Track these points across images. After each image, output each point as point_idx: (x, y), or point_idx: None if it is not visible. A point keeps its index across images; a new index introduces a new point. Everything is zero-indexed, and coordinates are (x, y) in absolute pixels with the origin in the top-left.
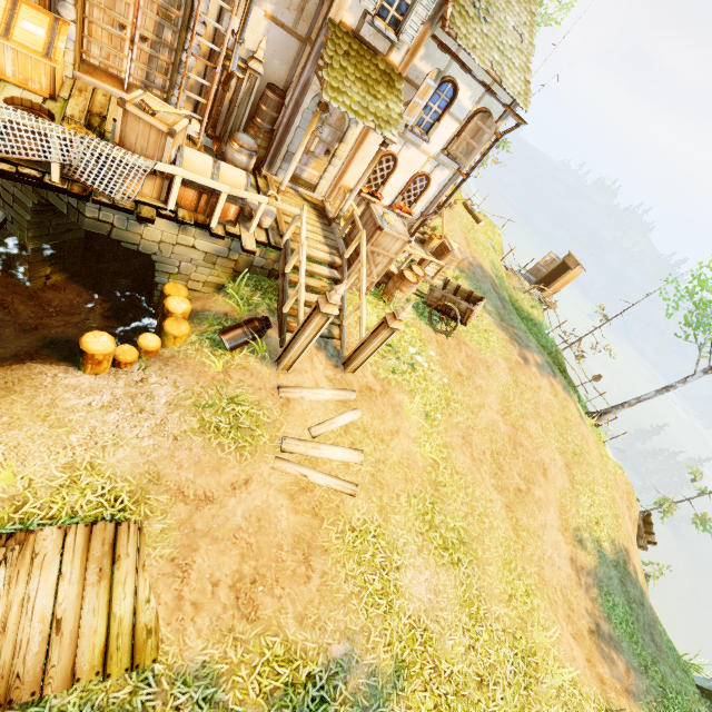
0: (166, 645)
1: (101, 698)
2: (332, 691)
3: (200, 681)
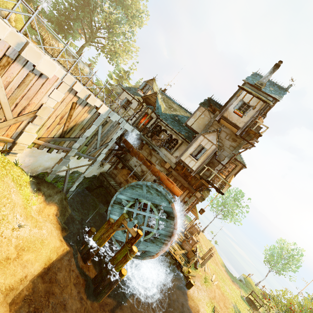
0: None
1: None
2: (236, 310)
3: None
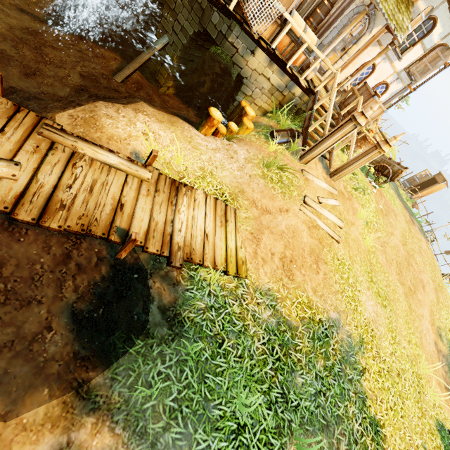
0: (250, 272)
1: (221, 283)
2: (331, 333)
3: (268, 296)
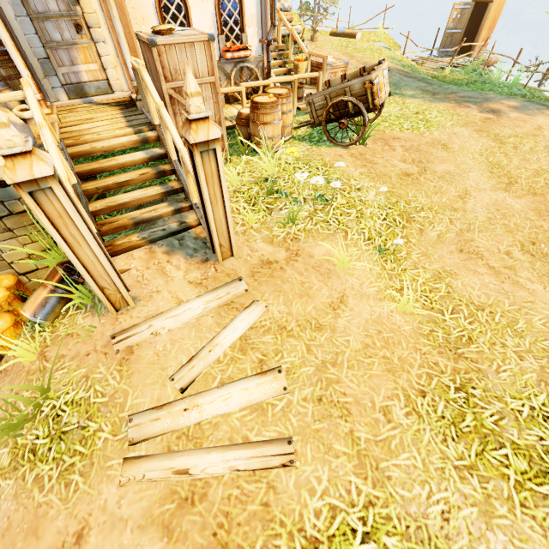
0: None
1: None
2: None
3: None
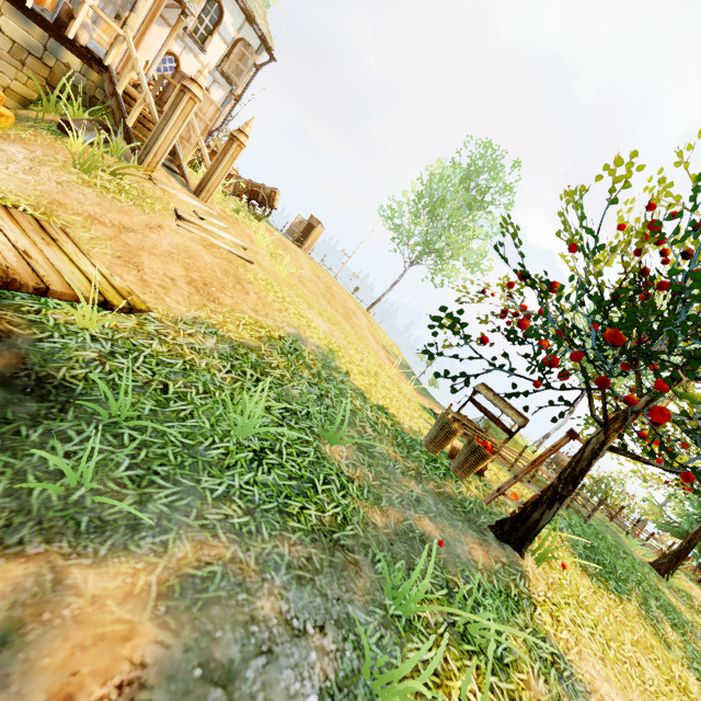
0: (151, 305)
1: (108, 324)
2: (299, 347)
3: (199, 325)
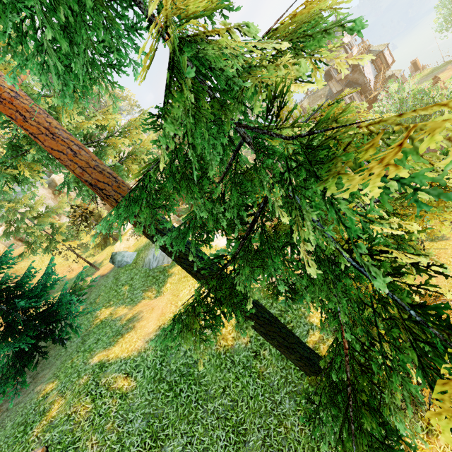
0: None
1: None
2: None
3: None
